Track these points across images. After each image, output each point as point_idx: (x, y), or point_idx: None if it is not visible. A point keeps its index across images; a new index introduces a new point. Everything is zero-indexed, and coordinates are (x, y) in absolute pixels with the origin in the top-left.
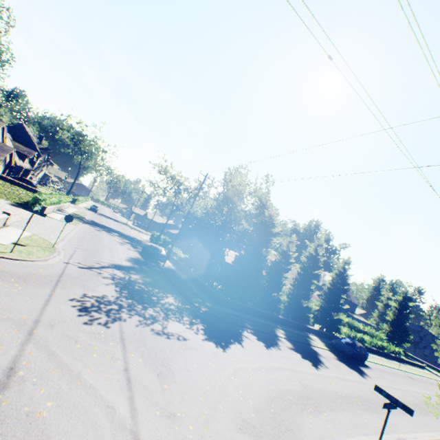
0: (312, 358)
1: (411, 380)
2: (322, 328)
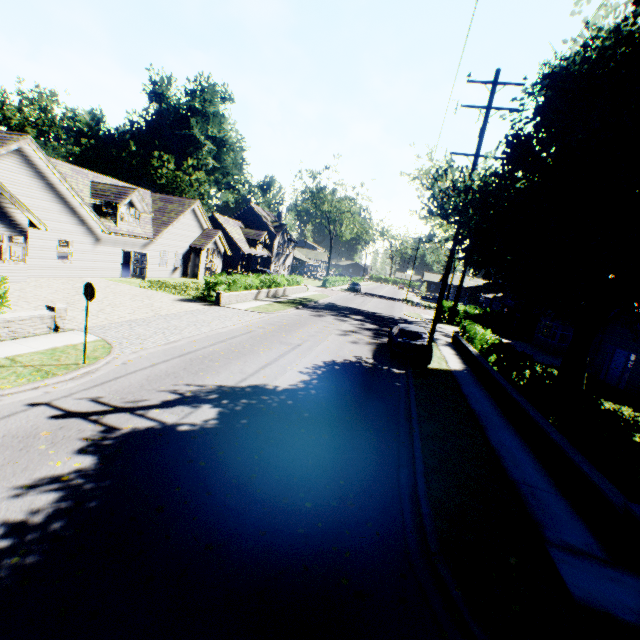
0: None
1: None
2: None
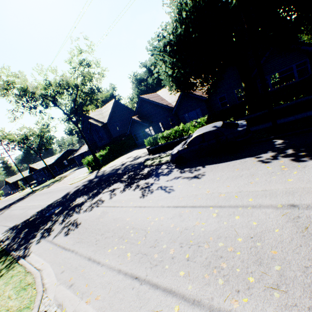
0: None
1: None
2: None
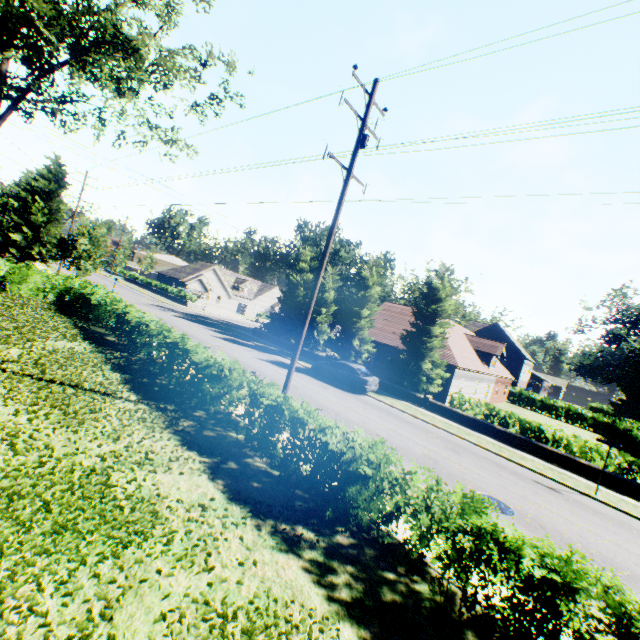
0: (235, 342)
1: (482, 460)
2: (402, 386)
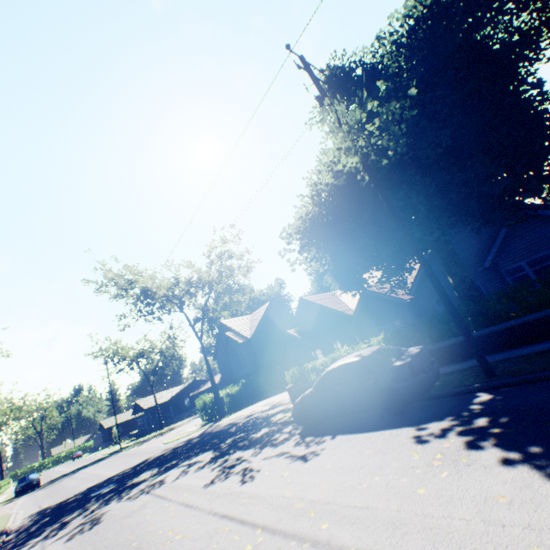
0: None
1: None
2: None
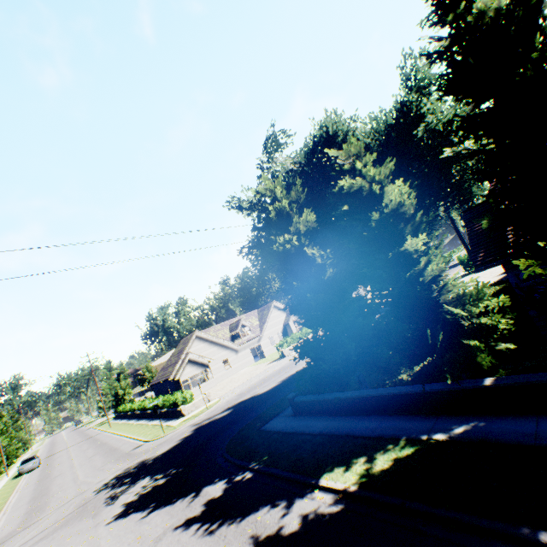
0: None
1: None
2: None
